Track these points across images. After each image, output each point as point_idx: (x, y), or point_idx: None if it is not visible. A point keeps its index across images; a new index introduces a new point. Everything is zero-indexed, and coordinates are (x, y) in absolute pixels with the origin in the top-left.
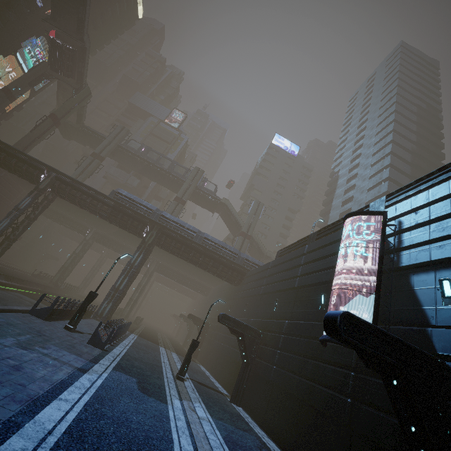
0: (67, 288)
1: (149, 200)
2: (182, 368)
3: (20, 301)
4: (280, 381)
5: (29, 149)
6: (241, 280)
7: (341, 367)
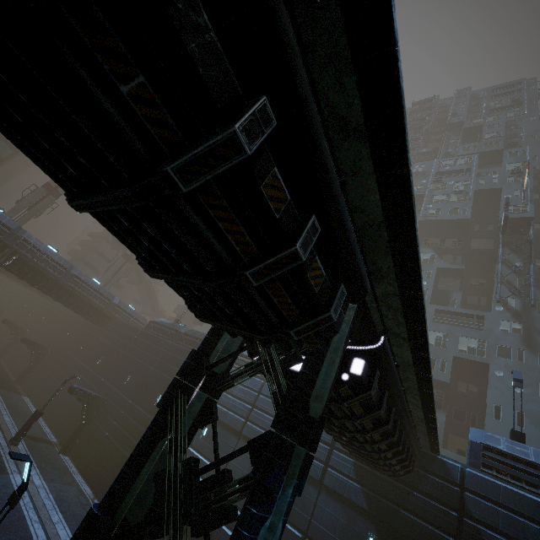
0: None
1: None
2: (19, 436)
3: None
4: (108, 447)
5: None
6: (105, 325)
7: None
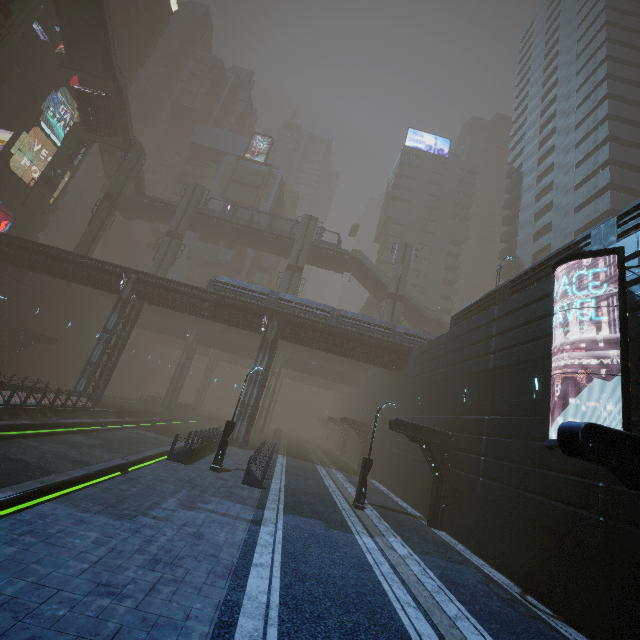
0: (182, 409)
1: (252, 274)
2: (358, 495)
3: (143, 439)
4: (494, 497)
5: (94, 248)
6: (404, 364)
7: (581, 476)
